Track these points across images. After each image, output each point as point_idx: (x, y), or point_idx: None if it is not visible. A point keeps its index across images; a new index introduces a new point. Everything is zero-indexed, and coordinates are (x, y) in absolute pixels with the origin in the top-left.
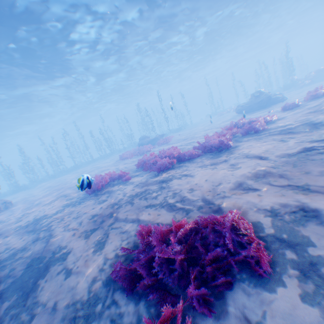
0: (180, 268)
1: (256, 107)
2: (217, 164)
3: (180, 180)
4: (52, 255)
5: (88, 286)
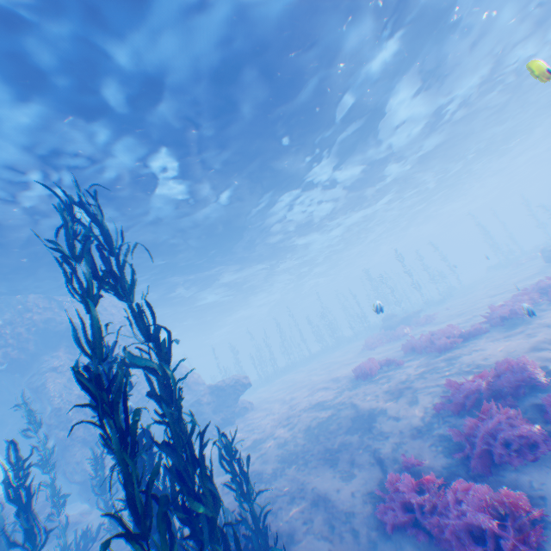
0: (486, 393)
1: None
2: (511, 336)
3: (469, 354)
4: (369, 412)
5: (417, 418)
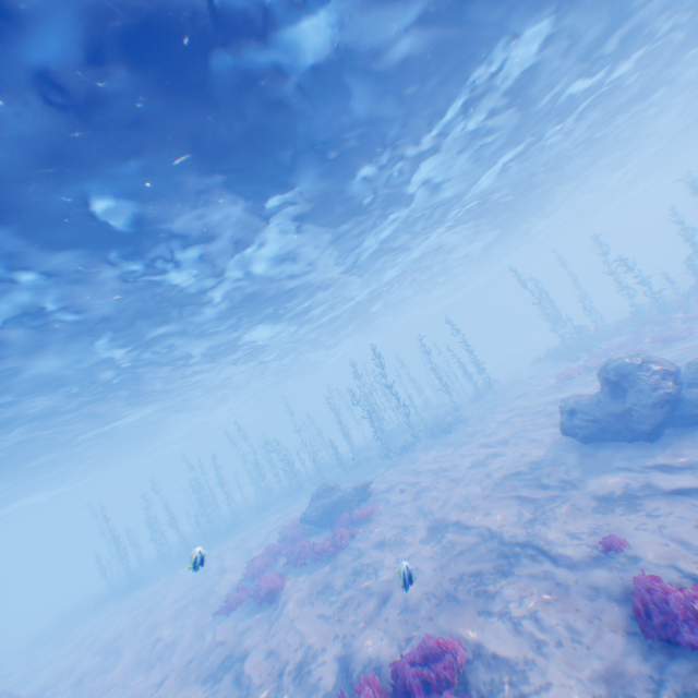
0: None
1: (620, 427)
2: None
3: None
4: None
5: None
